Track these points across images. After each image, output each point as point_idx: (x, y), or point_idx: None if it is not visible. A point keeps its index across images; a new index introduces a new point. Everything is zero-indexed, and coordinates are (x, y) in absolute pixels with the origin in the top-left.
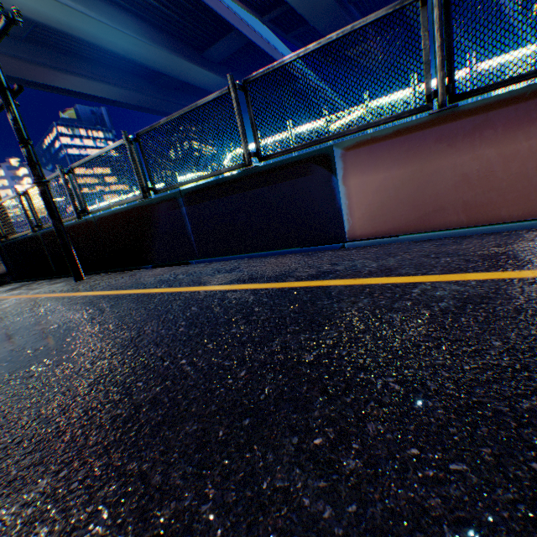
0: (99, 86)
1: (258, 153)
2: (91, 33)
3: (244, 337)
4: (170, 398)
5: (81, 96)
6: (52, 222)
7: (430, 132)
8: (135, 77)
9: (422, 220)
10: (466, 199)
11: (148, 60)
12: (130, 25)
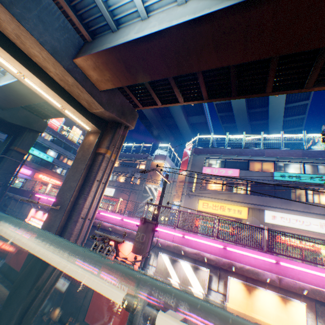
0: None
1: None
2: None
3: None
4: None
5: None
6: None
7: None
8: (158, 113)
9: None
10: None
11: (172, 107)
12: None
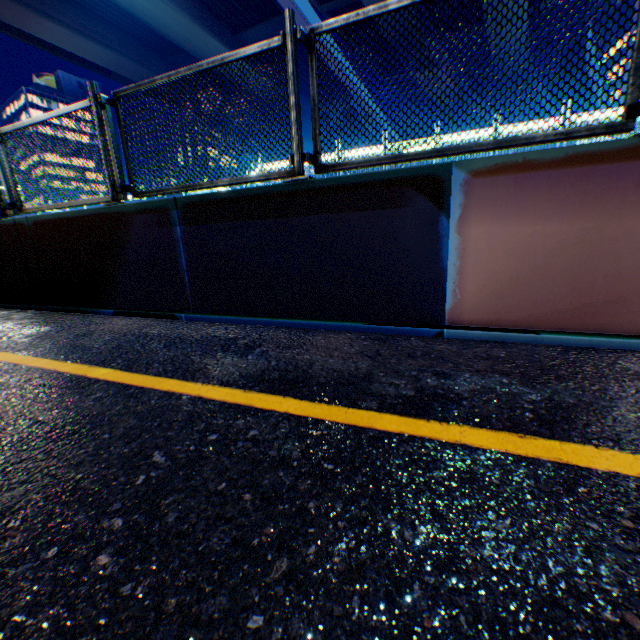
0: (88, 45)
1: (315, 158)
2: None
3: None
4: None
5: (62, 55)
6: None
7: (633, 167)
8: (142, 45)
9: (582, 312)
10: None
11: (163, 25)
12: None
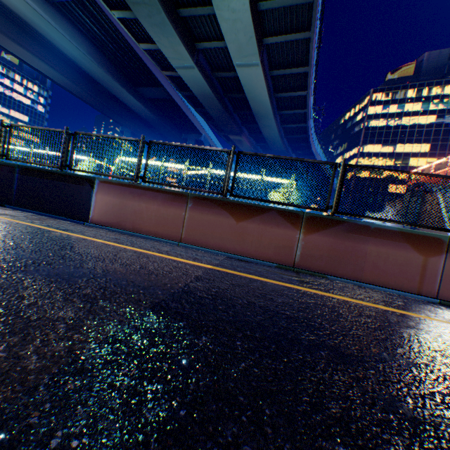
0: (41, 64)
1: (69, 166)
2: (50, 34)
3: None
4: None
5: (23, 60)
6: None
7: (129, 189)
8: (78, 73)
9: (119, 223)
10: (134, 220)
11: (91, 71)
12: (85, 46)
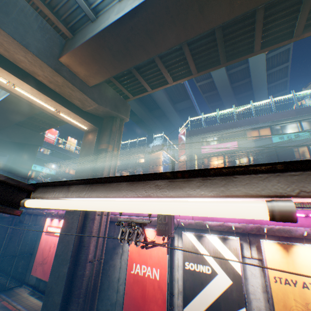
0: (134, 103)
1: None
2: None
3: None
4: None
5: None
6: None
7: None
8: (145, 107)
9: None
10: None
11: (157, 98)
12: None
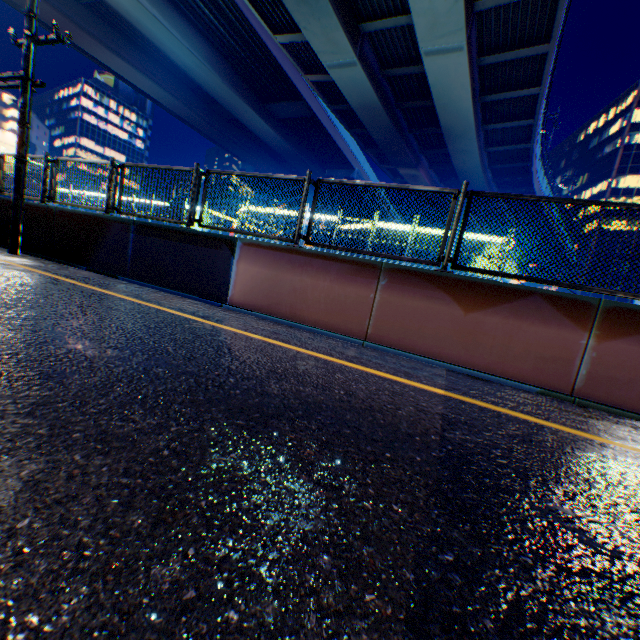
0: (145, 81)
1: (199, 221)
2: (157, 36)
3: (85, 306)
4: (23, 305)
5: (123, 79)
6: (14, 195)
7: (286, 255)
8: (189, 90)
9: (270, 307)
10: (293, 303)
11: (207, 85)
12: (201, 48)
